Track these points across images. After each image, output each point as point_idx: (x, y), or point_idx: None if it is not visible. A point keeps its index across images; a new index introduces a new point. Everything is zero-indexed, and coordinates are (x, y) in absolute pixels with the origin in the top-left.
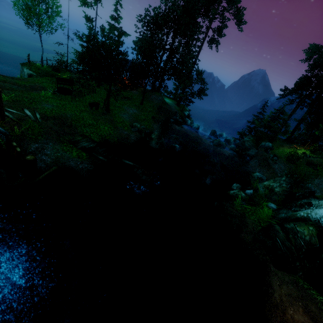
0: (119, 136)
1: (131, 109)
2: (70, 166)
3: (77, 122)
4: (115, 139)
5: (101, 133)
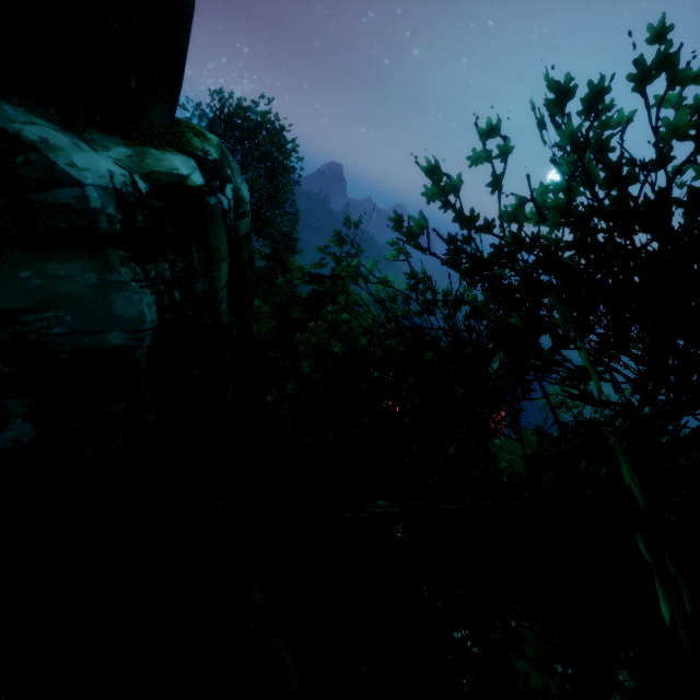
0: None
1: None
2: None
3: None
4: None
5: None
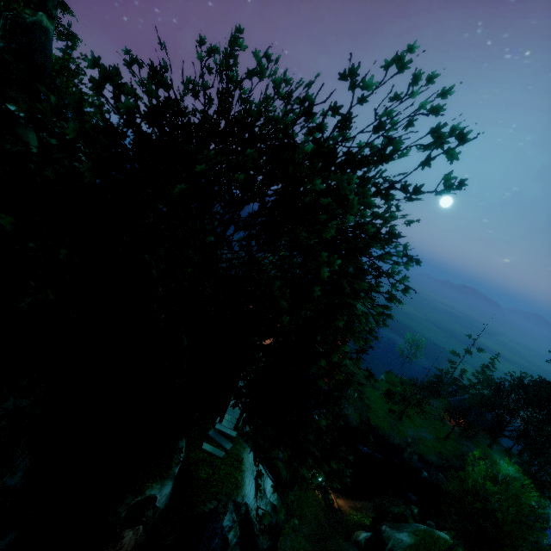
0: (387, 433)
1: (426, 434)
2: (349, 419)
3: (372, 411)
4: (383, 431)
5: (379, 423)
